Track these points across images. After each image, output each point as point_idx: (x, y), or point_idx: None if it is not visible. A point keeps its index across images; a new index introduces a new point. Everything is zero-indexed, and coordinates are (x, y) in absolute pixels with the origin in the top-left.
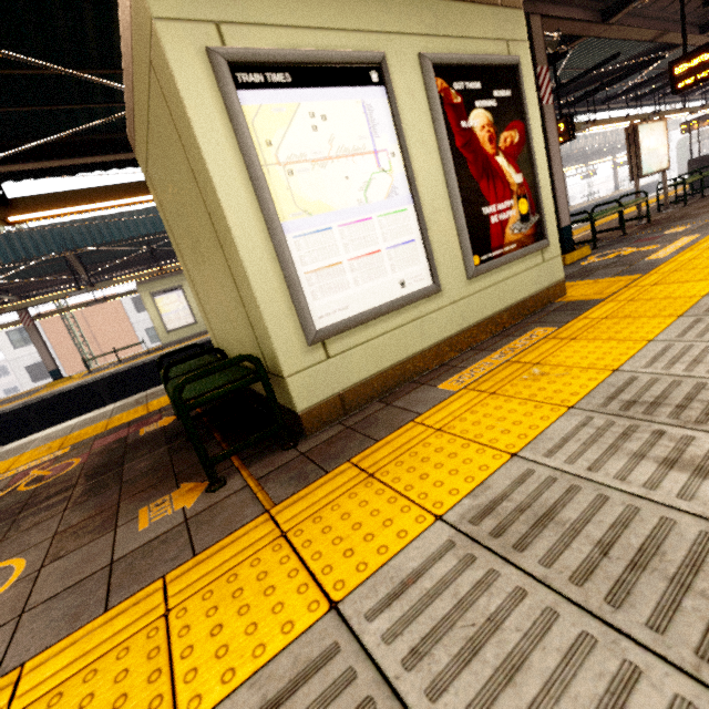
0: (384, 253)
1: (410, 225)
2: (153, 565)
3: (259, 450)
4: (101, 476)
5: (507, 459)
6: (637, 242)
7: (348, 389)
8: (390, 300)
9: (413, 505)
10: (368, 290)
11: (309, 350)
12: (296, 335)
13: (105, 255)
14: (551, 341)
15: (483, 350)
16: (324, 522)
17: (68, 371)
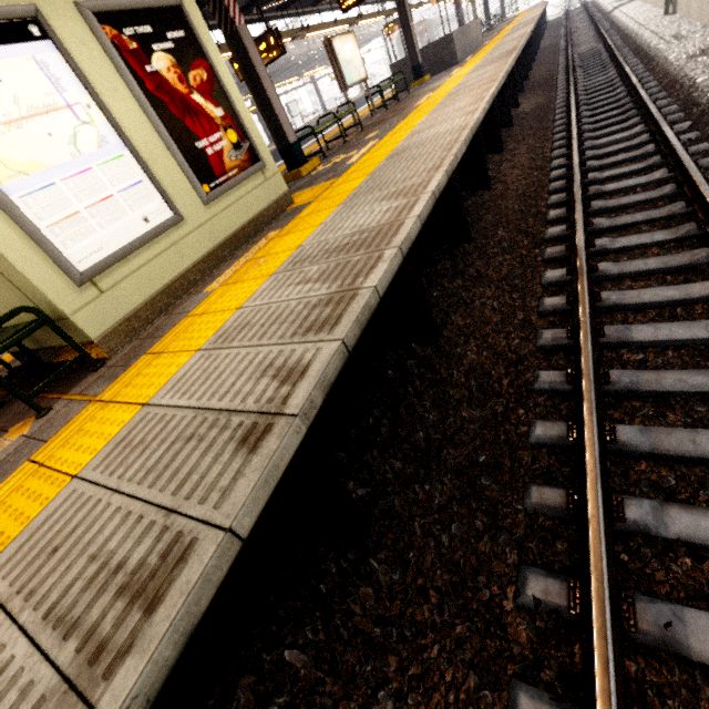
0: (118, 196)
1: (132, 168)
2: (15, 463)
3: (73, 381)
4: None
5: (235, 311)
6: (349, 149)
7: (132, 313)
8: (140, 235)
9: (185, 352)
10: (115, 231)
11: (81, 290)
12: (62, 280)
13: None
14: (275, 240)
15: (235, 258)
16: (133, 384)
17: None
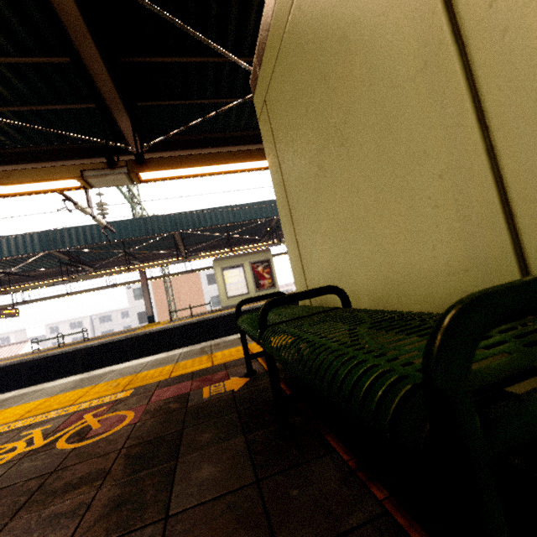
0: None
1: None
2: None
3: None
4: (142, 470)
5: None
6: None
7: None
8: None
9: None
10: None
11: None
12: None
13: (198, 239)
14: None
15: None
16: None
17: (159, 319)
